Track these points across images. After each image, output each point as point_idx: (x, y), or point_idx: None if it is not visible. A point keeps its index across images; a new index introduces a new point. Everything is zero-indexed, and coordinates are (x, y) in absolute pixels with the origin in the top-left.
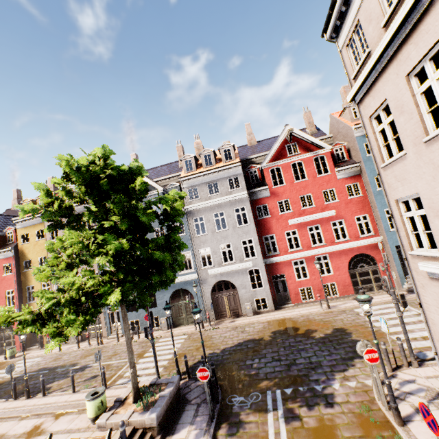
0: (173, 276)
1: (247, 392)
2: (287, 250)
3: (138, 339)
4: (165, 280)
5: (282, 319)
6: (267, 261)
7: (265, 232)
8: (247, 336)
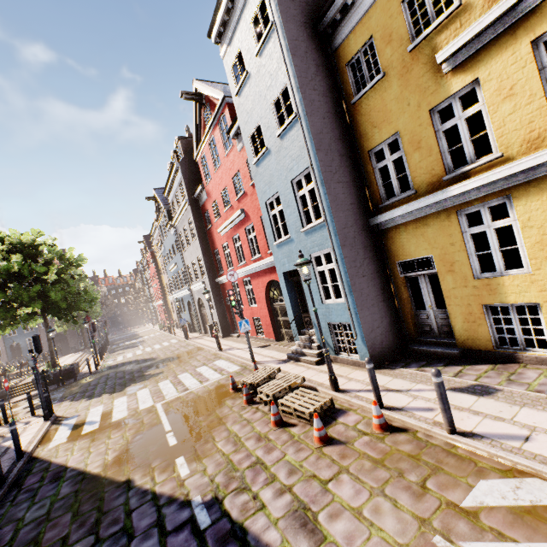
0: (57, 305)
1: (68, 388)
2: (227, 268)
3: (174, 335)
4: (57, 307)
5: (199, 349)
6: (219, 281)
7: (213, 246)
8: (164, 355)
